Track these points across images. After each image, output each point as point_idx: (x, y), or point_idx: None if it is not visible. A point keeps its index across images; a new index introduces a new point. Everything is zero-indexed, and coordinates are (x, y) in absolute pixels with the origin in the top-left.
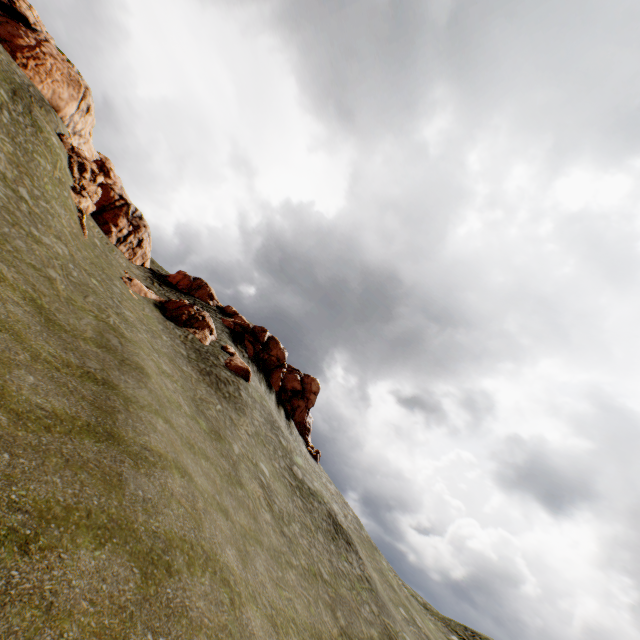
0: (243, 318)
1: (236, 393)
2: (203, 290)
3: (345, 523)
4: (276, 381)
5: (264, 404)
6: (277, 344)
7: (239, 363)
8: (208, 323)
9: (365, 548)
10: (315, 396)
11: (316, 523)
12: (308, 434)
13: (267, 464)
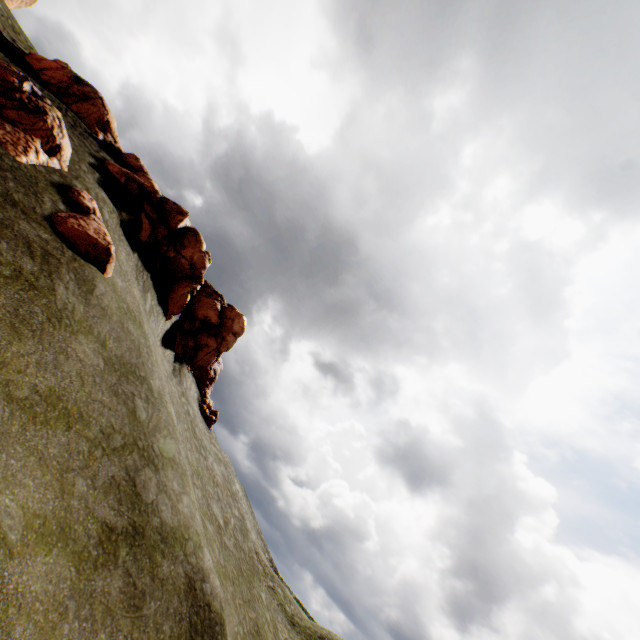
0: (152, 182)
1: (38, 282)
2: (91, 106)
3: (219, 593)
4: (178, 299)
5: (127, 328)
6: (197, 242)
7: (91, 229)
8: (49, 128)
9: (242, 584)
10: (234, 338)
11: (143, 639)
12: (209, 386)
13: (41, 489)
